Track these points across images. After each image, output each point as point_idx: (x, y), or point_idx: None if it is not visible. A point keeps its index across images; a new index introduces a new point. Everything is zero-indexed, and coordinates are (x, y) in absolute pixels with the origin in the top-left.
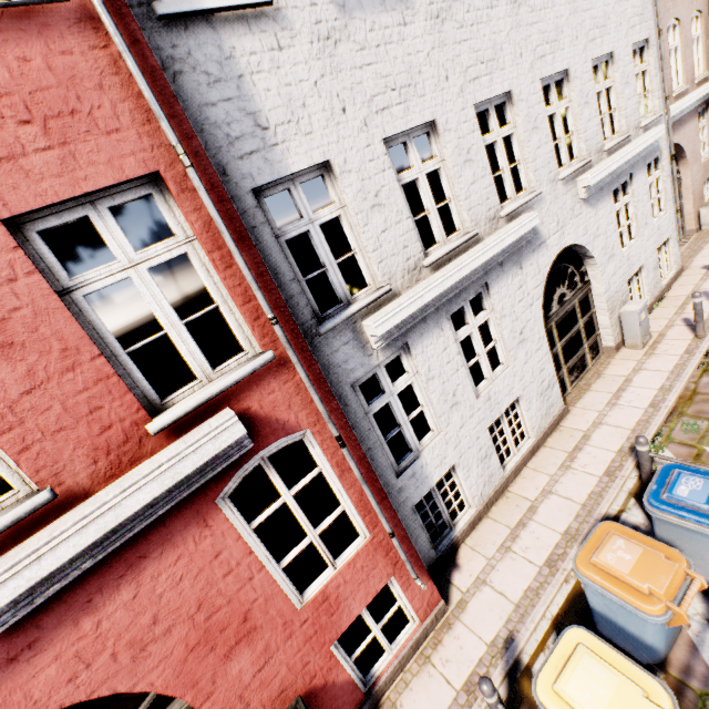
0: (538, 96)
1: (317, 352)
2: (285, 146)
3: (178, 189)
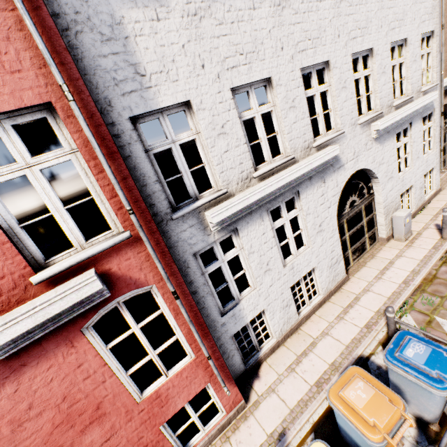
0: (349, 66)
1: (170, 231)
2: (157, 89)
3: (65, 116)
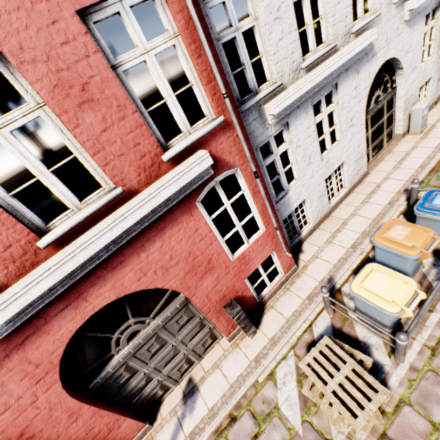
0: None
1: None
2: None
3: None
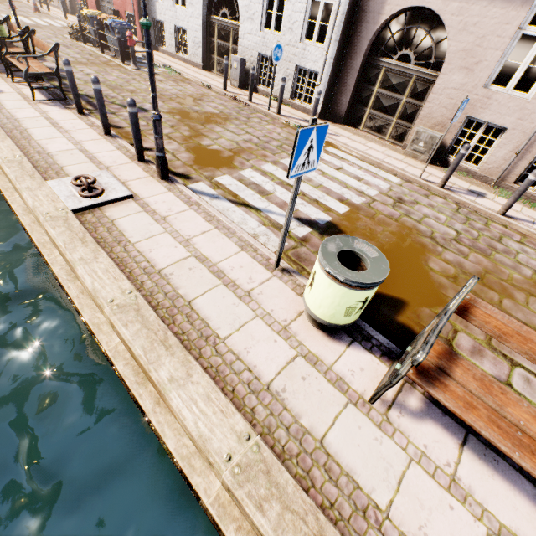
0: None
1: None
2: None
3: None
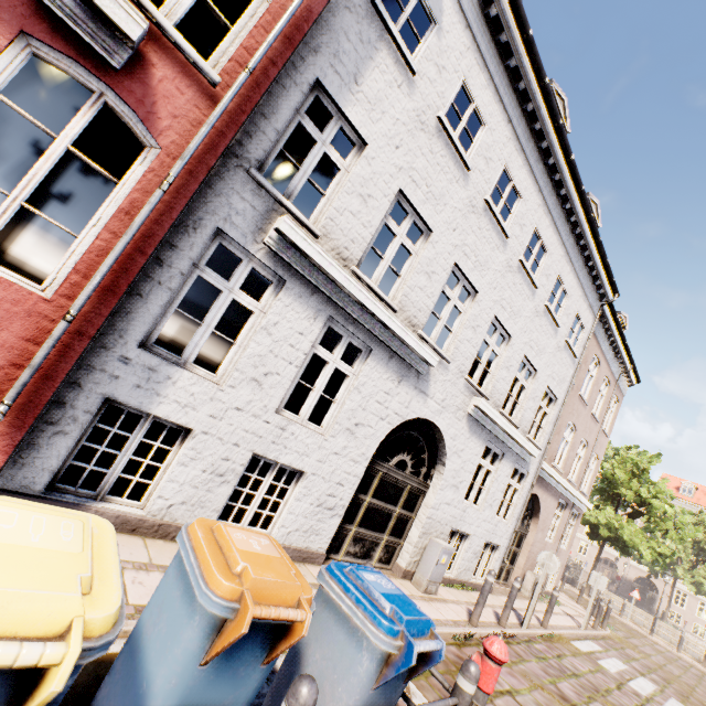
0: (488, 320)
1: (231, 175)
2: (356, 102)
3: None
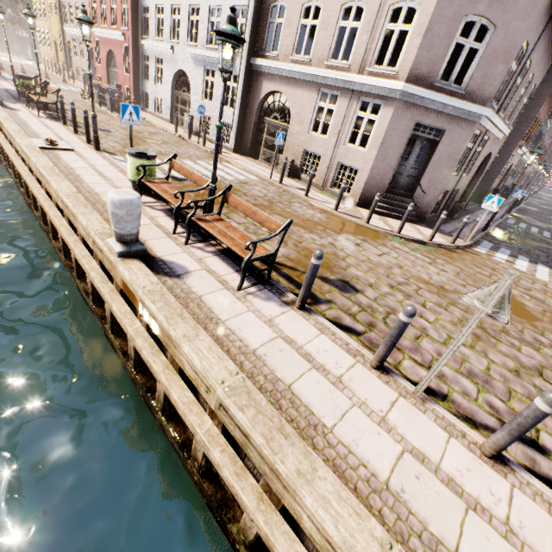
0: (187, 11)
1: (141, 41)
2: None
3: None
